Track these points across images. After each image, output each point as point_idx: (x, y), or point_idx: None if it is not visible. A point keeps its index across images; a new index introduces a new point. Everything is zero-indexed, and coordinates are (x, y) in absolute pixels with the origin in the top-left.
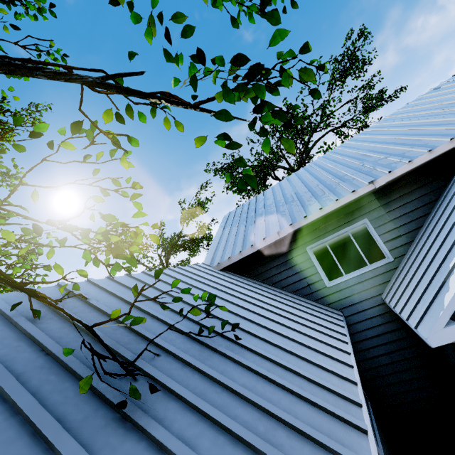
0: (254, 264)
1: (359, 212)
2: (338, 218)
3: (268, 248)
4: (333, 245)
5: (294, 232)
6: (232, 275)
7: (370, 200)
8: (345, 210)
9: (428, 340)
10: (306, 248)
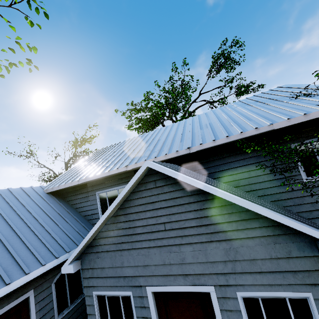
0: (70, 193)
1: (125, 180)
2: (115, 180)
3: (79, 186)
4: (109, 195)
5: (93, 181)
6: (52, 198)
7: (131, 175)
8: (119, 176)
9: (61, 269)
10: (96, 192)
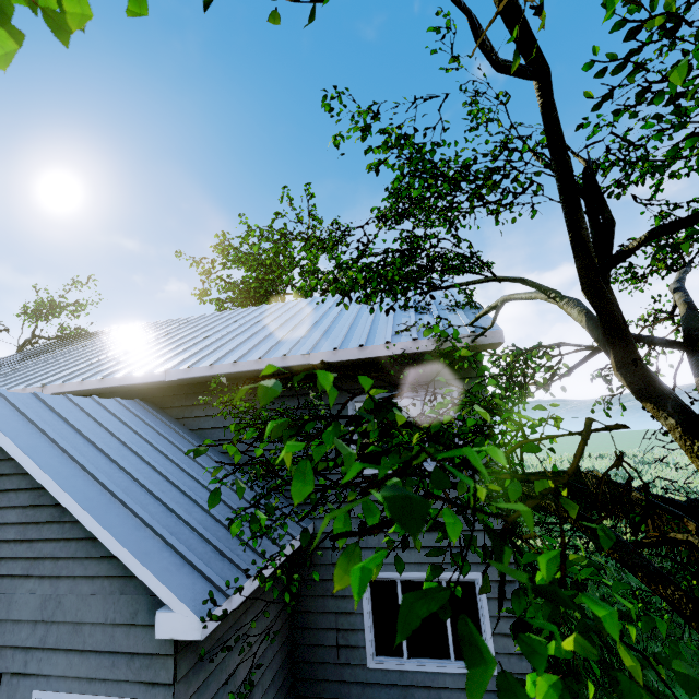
0: None
1: None
2: None
3: None
4: None
5: None
6: None
7: None
8: None
9: None
10: None
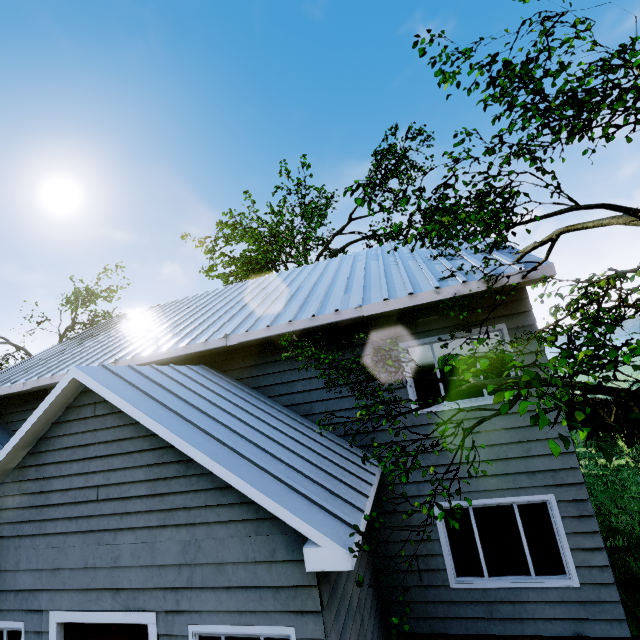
0: (14, 407)
1: None
2: None
3: (32, 394)
4: None
5: None
6: None
7: None
8: None
9: None
10: None
